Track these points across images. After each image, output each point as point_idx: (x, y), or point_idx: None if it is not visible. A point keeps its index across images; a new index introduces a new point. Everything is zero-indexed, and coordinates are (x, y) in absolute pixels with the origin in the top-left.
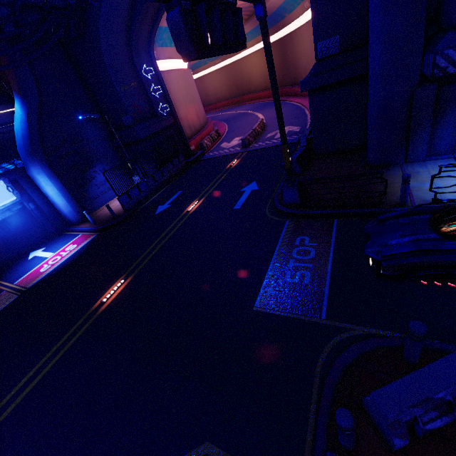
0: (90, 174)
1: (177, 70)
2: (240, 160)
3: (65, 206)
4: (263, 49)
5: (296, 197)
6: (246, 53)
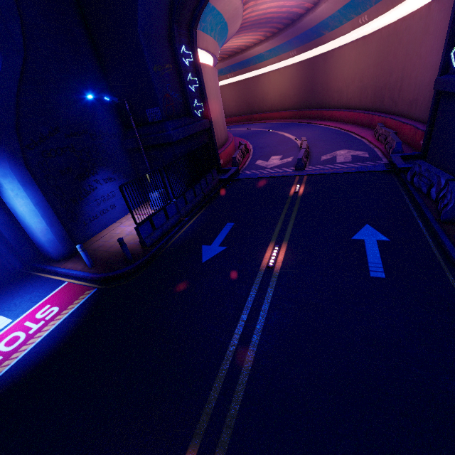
0: (89, 183)
1: (210, 66)
2: (306, 186)
3: (44, 232)
4: (286, 68)
5: None
6: (263, 70)
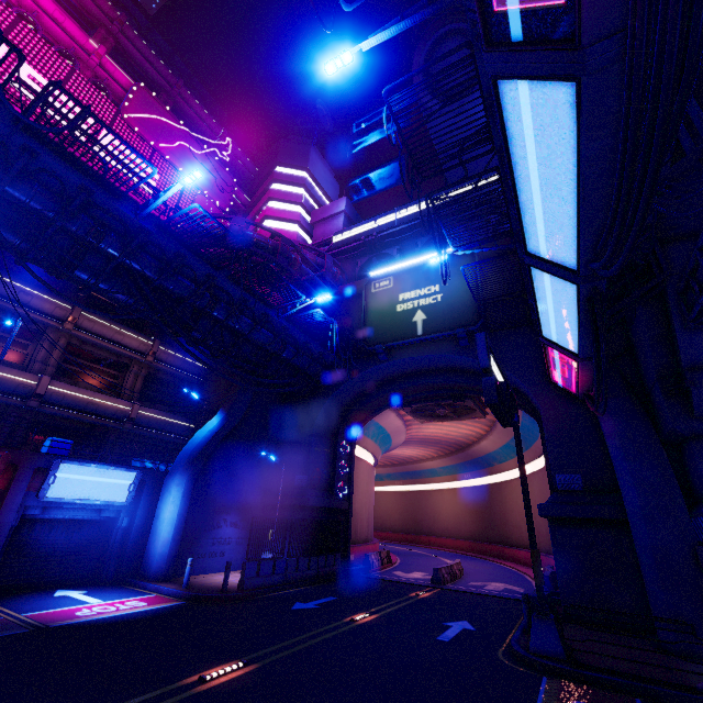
0: (219, 519)
1: (367, 461)
2: (432, 593)
3: (164, 543)
4: (461, 489)
5: (554, 641)
6: (436, 486)
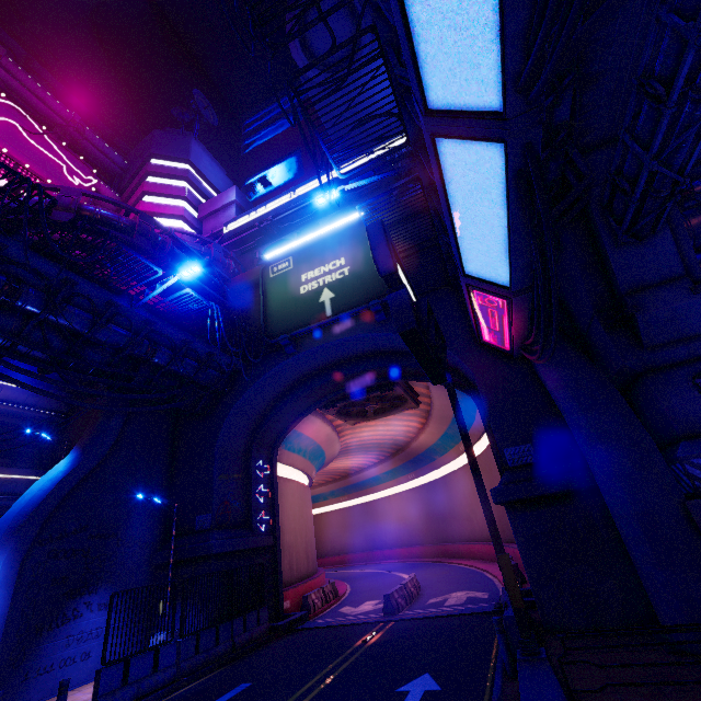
0: (77, 605)
1: (296, 481)
2: (384, 633)
3: None
4: (407, 491)
5: (555, 696)
6: (383, 493)
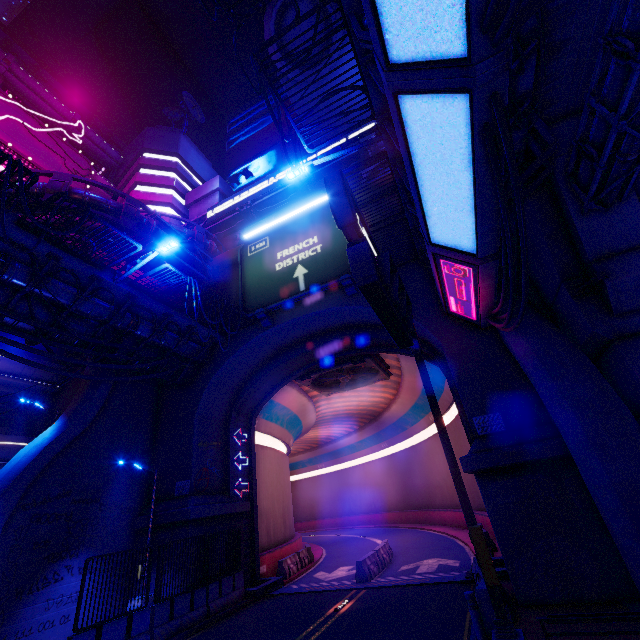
0: (58, 568)
1: (274, 449)
2: (355, 601)
3: None
4: (380, 459)
5: None
6: (357, 461)
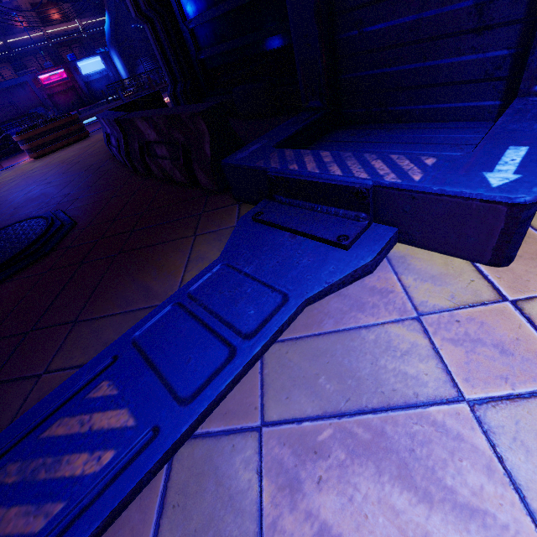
0: (139, 62)
1: None
2: None
3: (125, 77)
4: None
5: None
6: None
